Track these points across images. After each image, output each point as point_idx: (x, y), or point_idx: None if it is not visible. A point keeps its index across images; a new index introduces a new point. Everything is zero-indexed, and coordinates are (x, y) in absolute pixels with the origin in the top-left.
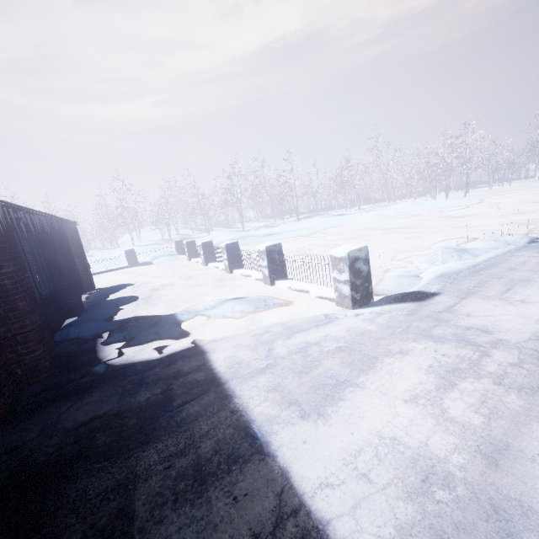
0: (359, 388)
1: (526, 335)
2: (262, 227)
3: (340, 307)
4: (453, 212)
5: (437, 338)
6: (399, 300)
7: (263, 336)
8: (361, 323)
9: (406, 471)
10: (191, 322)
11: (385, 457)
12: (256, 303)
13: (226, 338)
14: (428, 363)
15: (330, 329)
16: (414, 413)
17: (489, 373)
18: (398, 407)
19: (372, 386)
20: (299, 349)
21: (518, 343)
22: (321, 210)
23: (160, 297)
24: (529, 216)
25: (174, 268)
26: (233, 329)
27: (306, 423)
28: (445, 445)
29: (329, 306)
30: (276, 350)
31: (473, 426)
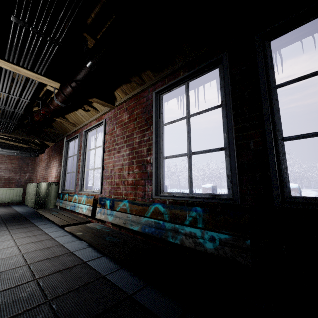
0: None
1: None
2: None
3: None
4: None
5: None
6: None
7: None
8: None
9: None
10: None
11: None
12: None
13: None
14: None
15: None
16: None
17: None
18: None
19: None
20: None
21: None
22: None
23: None
24: None
25: None
26: None
27: None
28: None
29: None
30: None
31: None
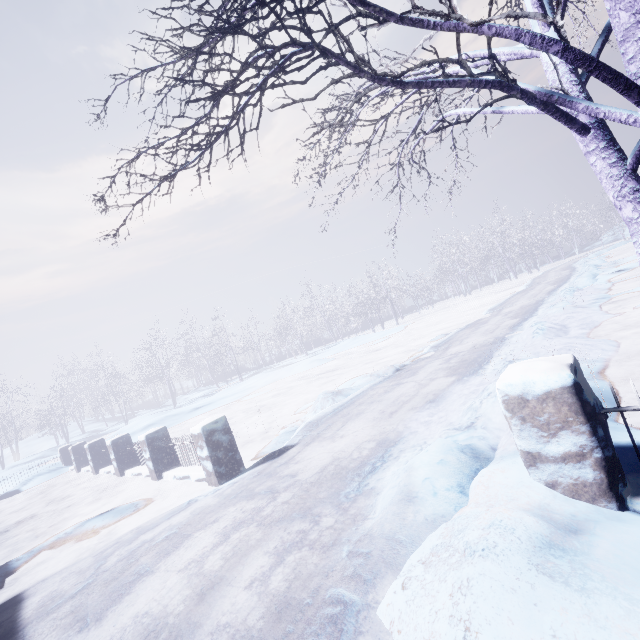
0: (151, 575)
1: (316, 470)
2: (198, 399)
3: (211, 486)
4: (378, 345)
5: (253, 496)
6: (262, 461)
7: (106, 551)
8: (210, 500)
9: (135, 639)
10: (29, 564)
11: (127, 635)
12: (124, 510)
13: (61, 571)
14: (225, 524)
15: (178, 517)
16: (177, 580)
17: (261, 517)
18: (170, 579)
19: (164, 567)
20: (130, 552)
21: (306, 479)
22: (273, 362)
23: (4, 542)
24: (421, 341)
25: (51, 489)
26: (79, 555)
27: (80, 635)
28: (180, 599)
29: (203, 488)
30: (106, 564)
31: (212, 572)
